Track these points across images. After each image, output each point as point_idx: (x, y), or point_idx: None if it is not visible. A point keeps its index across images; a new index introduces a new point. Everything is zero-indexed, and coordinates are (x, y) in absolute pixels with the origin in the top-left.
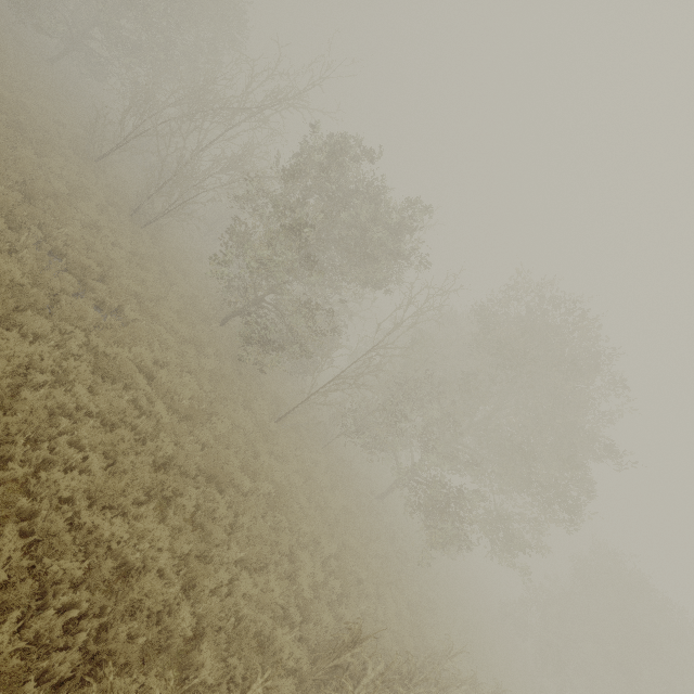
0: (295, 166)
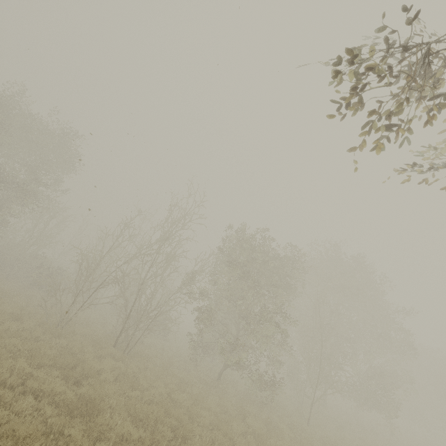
0: (239, 263)
